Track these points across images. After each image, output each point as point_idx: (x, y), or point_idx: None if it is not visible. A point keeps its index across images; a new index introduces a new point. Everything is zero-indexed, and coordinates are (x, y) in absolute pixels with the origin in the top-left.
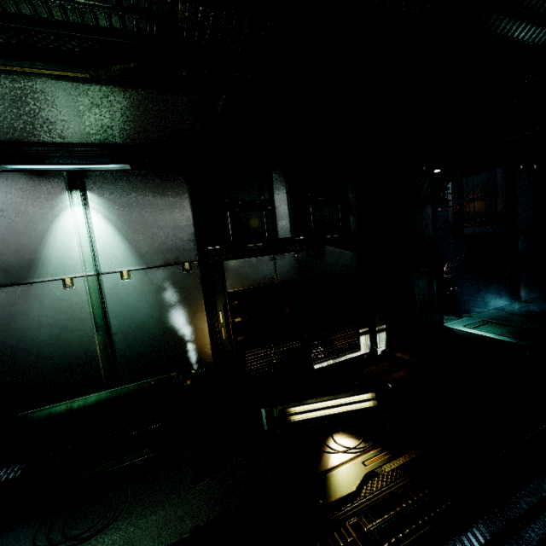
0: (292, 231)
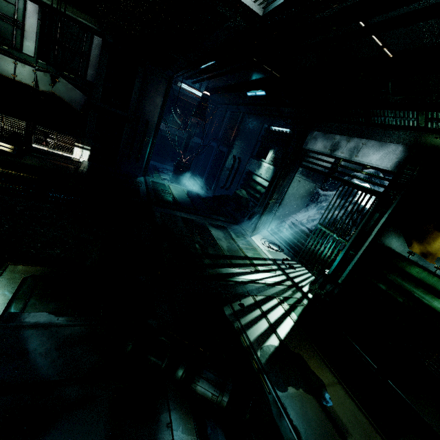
0: (35, 54)
